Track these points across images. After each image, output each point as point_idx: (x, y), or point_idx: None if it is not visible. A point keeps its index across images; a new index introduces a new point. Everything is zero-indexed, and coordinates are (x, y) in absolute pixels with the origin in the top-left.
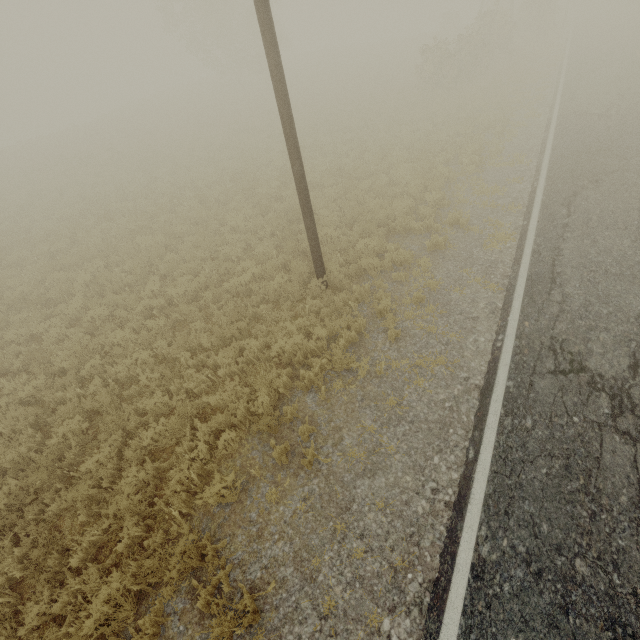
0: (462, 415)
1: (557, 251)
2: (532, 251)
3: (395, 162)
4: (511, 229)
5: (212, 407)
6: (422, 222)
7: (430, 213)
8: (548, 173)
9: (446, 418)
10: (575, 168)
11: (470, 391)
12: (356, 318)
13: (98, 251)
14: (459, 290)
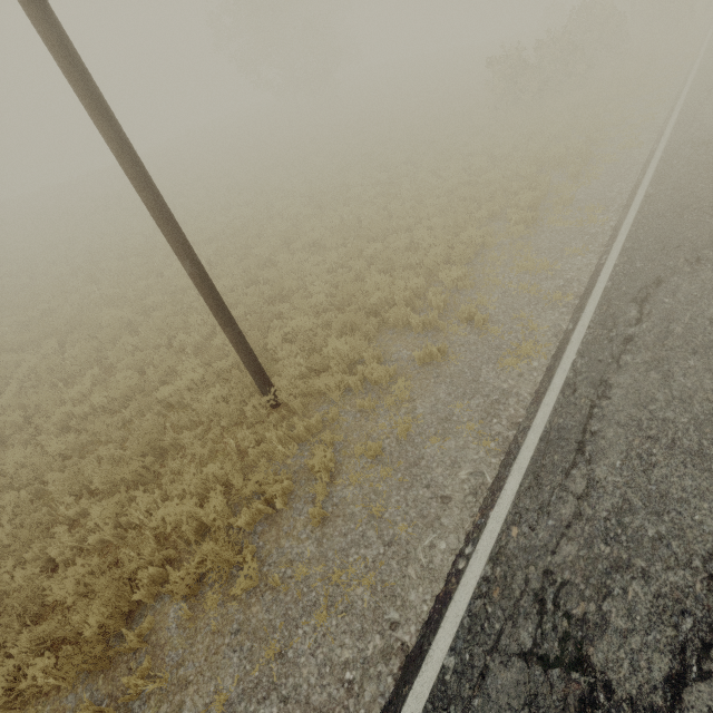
0: (361, 708)
1: (602, 388)
2: (564, 383)
3: (424, 216)
4: (547, 335)
5: (52, 602)
6: (422, 316)
7: (438, 301)
8: (626, 241)
9: (336, 706)
10: (669, 235)
11: (390, 655)
12: (278, 476)
13: (69, 322)
14: (440, 440)
